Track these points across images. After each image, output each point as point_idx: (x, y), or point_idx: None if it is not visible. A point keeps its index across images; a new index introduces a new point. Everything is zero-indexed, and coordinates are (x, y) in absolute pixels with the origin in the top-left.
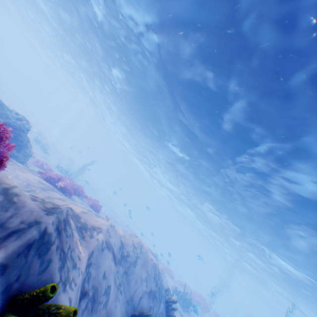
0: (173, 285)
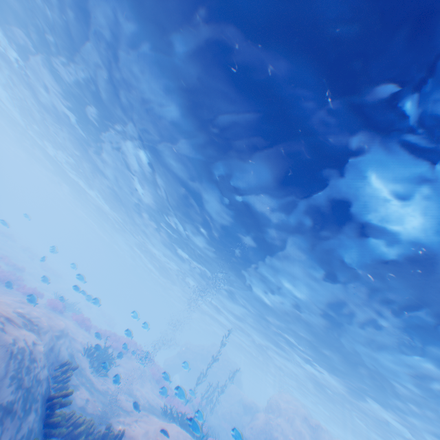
0: (87, 342)
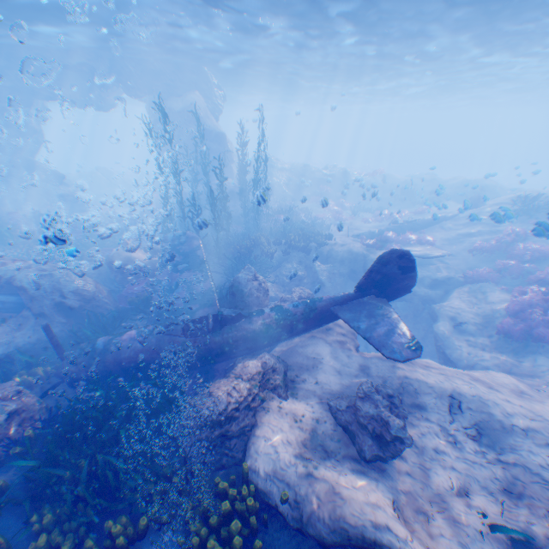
0: None
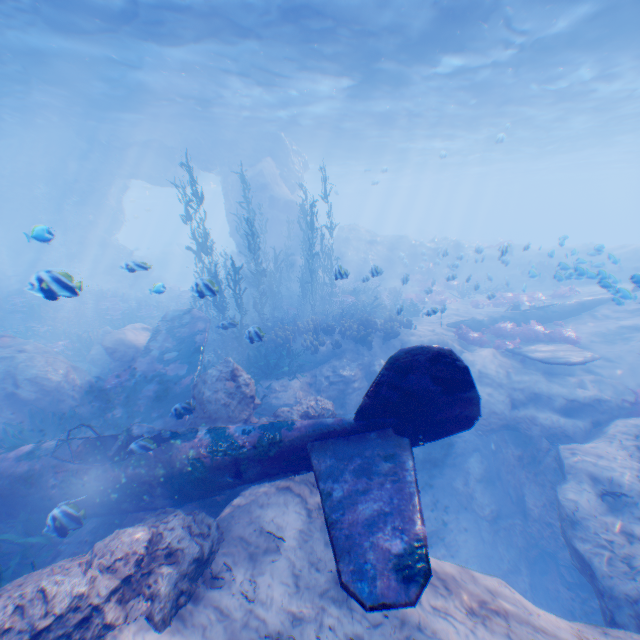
0: None
